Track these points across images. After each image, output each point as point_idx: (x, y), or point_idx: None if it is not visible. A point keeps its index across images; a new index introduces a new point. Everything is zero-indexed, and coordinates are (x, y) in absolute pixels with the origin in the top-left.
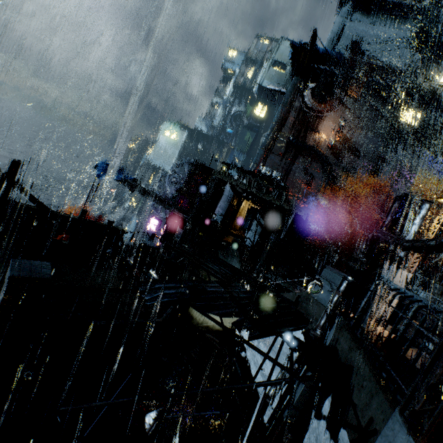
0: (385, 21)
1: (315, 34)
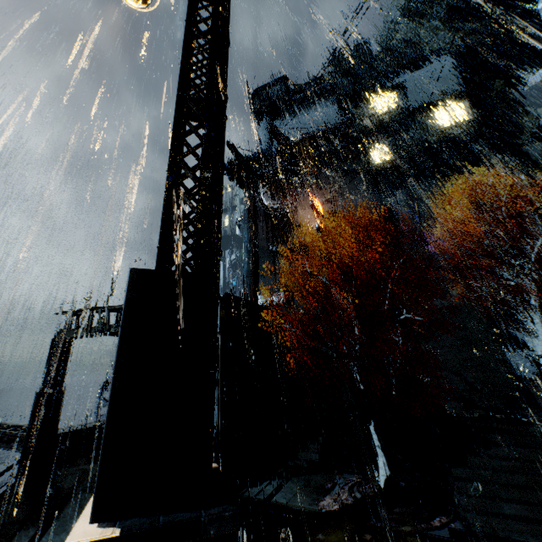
0: (303, 112)
1: (231, 146)
